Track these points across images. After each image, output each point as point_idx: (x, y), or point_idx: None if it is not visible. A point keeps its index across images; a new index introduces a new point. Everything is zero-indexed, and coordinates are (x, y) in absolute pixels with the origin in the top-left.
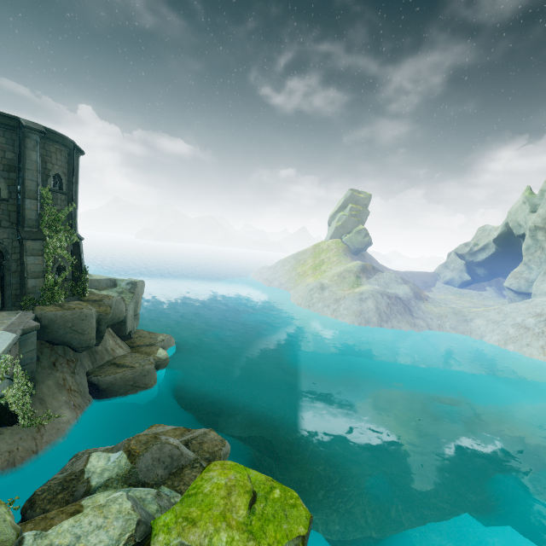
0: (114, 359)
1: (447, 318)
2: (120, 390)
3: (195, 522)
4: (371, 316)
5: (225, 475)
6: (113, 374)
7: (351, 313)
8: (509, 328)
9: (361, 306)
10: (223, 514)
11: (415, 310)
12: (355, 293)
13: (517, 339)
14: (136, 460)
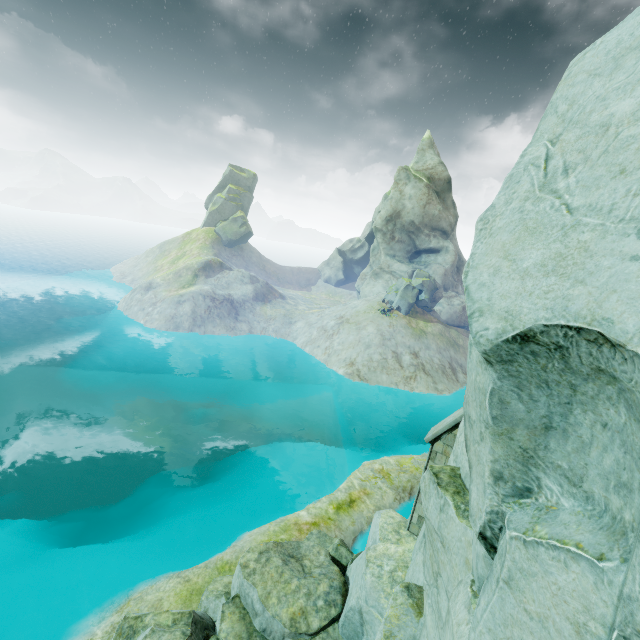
0: None
1: (274, 321)
2: None
3: None
4: (184, 320)
5: None
6: None
7: (162, 318)
8: (315, 330)
9: (176, 310)
10: None
11: (245, 312)
12: (177, 294)
13: (315, 341)
14: None
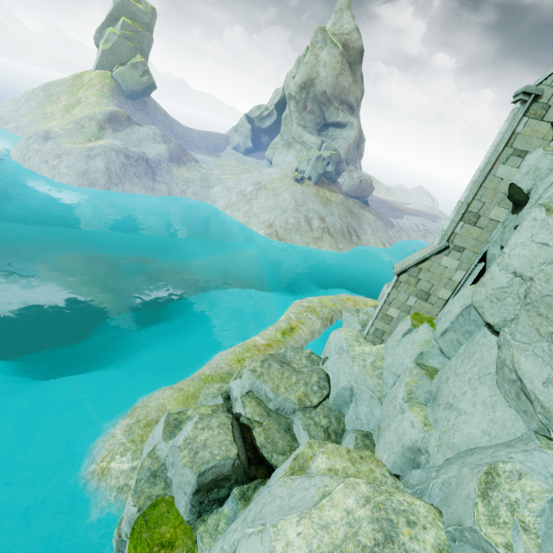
0: None
1: (193, 184)
2: None
3: None
4: (98, 177)
5: None
6: None
7: (72, 173)
8: (234, 194)
9: (87, 165)
10: None
11: (161, 173)
12: (84, 147)
13: (235, 204)
14: None
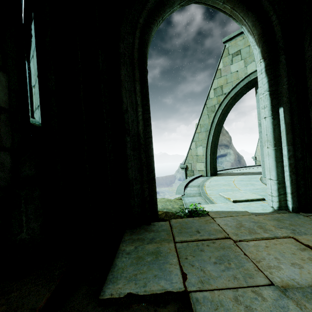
0: None
1: None
2: None
3: None
4: None
5: None
6: None
7: None
8: None
9: None
10: None
11: None
12: None
13: None
14: None
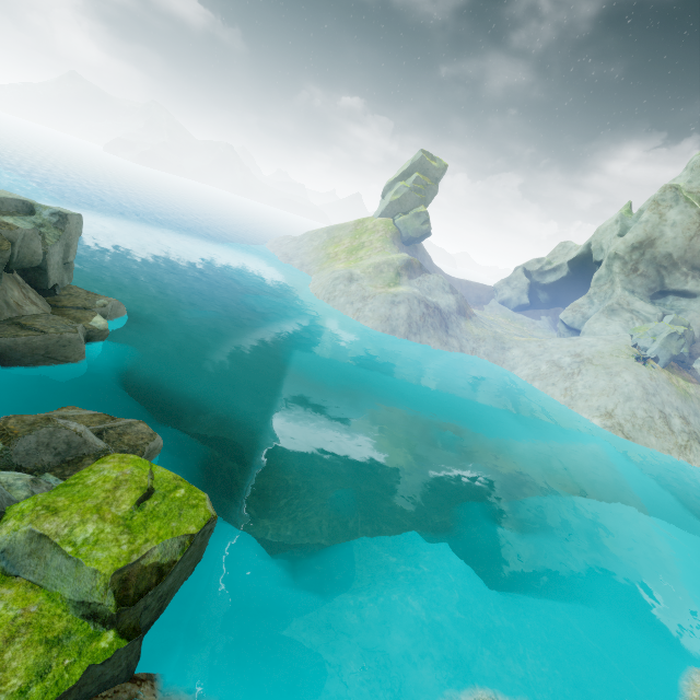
0: (19, 318)
1: (484, 342)
2: (25, 359)
3: (58, 512)
4: (400, 324)
5: (120, 469)
6: (11, 337)
7: (376, 317)
8: (543, 364)
9: (391, 311)
10: (99, 507)
11: (452, 326)
12: (388, 293)
13: (546, 376)
14: (11, 441)
